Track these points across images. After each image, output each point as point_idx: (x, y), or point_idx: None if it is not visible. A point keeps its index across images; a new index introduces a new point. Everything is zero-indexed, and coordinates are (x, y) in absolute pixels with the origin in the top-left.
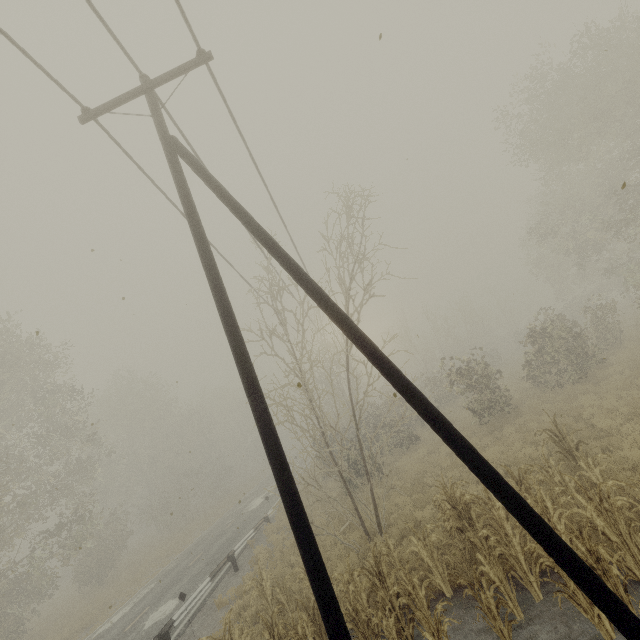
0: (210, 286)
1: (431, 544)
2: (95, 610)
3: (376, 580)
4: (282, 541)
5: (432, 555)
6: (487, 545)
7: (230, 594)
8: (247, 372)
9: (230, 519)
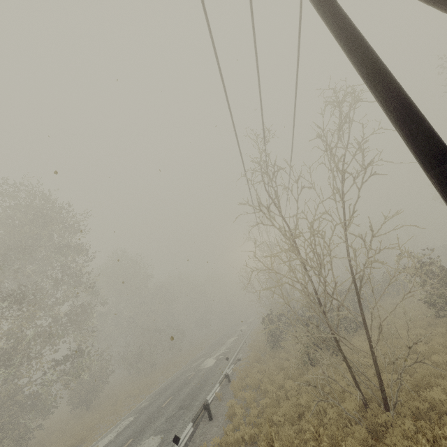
0: (347, 37)
1: None
2: (84, 431)
3: None
4: (252, 399)
5: None
6: None
7: (215, 444)
8: (432, 131)
9: (189, 372)
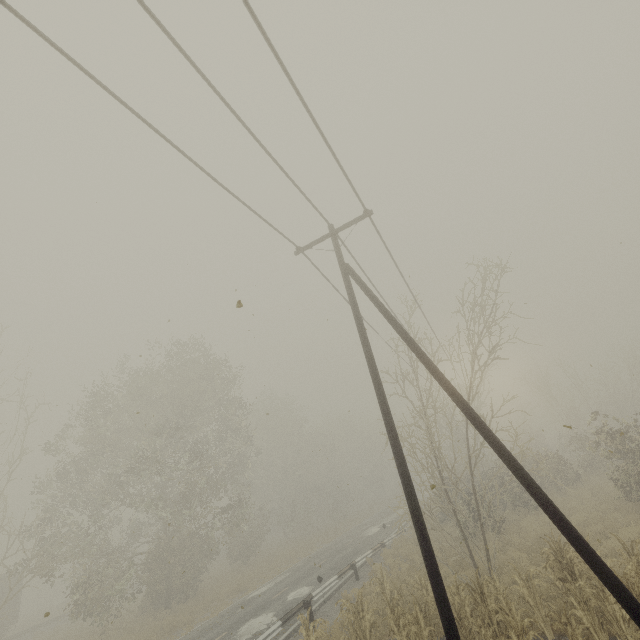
0: (367, 361)
1: (534, 587)
2: (246, 580)
3: (478, 596)
4: (398, 565)
5: (534, 597)
6: (582, 594)
7: (354, 593)
8: (388, 418)
9: (348, 539)
